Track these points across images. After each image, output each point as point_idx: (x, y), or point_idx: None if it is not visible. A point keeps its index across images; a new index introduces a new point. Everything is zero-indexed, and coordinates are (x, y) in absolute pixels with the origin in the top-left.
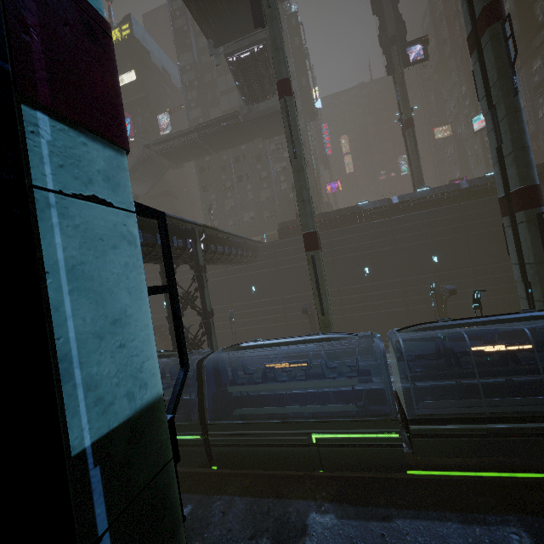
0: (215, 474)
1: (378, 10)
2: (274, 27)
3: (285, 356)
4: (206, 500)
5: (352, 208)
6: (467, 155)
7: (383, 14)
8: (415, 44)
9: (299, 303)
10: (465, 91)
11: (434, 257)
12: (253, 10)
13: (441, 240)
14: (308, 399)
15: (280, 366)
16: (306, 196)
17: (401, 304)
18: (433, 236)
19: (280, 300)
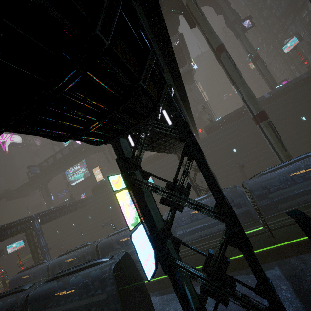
0: (270, 251)
1: (221, 11)
2: (207, 23)
3: (235, 196)
4: (282, 262)
5: (243, 107)
6: (273, 71)
7: (224, 12)
8: (245, 21)
9: (231, 165)
10: (261, 40)
11: (302, 117)
12: (188, 21)
13: (303, 107)
14: (305, 194)
15: (300, 173)
16: (252, 94)
17: (293, 148)
18: (298, 106)
19: (219, 167)
